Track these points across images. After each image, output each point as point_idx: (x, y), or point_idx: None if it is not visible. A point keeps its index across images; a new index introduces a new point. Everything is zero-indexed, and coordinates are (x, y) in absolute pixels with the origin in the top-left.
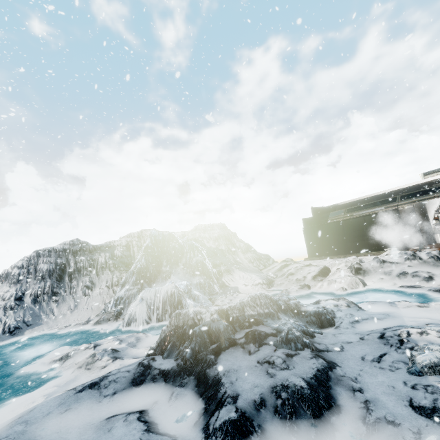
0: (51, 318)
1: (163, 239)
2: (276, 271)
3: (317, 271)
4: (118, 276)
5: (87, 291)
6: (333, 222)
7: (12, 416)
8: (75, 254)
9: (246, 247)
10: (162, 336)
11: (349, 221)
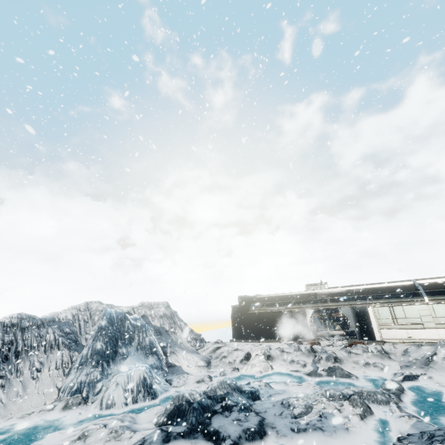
0: (1, 406)
1: (117, 317)
2: (210, 353)
3: (243, 356)
4: (68, 355)
5: (36, 372)
6: (253, 312)
7: None
8: (23, 330)
9: (186, 327)
10: (168, 412)
11: (264, 314)
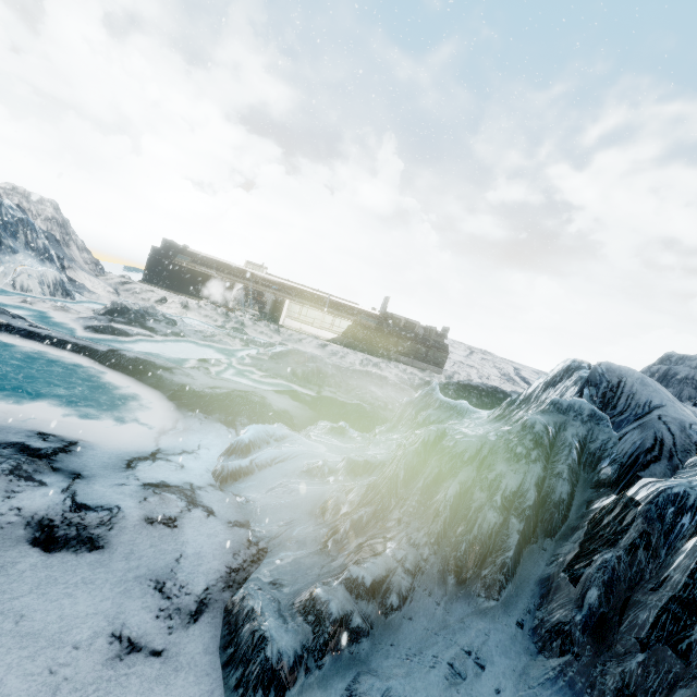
0: None
1: None
2: (117, 284)
3: (160, 299)
4: None
5: None
6: (179, 264)
7: (64, 321)
8: None
9: (84, 245)
10: (109, 309)
11: (191, 270)
